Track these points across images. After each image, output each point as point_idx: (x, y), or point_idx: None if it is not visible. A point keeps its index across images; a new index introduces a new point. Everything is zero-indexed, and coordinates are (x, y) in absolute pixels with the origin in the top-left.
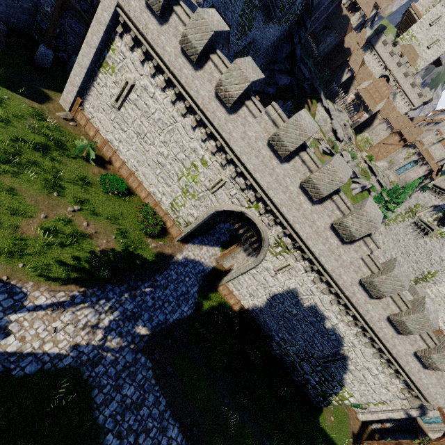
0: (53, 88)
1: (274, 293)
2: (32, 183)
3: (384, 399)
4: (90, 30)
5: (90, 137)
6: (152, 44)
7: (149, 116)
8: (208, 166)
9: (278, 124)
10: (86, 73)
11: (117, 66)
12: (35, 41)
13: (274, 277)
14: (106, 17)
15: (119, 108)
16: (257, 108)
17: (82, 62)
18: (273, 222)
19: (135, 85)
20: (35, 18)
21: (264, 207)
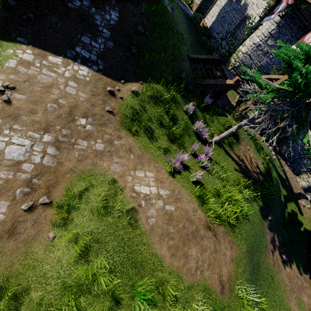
0: None
1: (222, 7)
2: None
3: (264, 31)
4: None
5: None
6: None
7: None
8: None
9: None
10: None
11: None
12: None
13: None
14: None
15: None
16: None
17: None
18: None
19: None
20: None
21: None
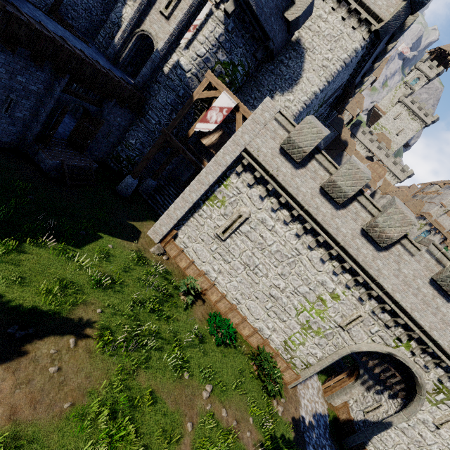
0: (138, 218)
1: None
2: (162, 368)
3: None
4: (204, 170)
5: (180, 268)
6: (284, 184)
7: (263, 248)
8: (339, 300)
9: (444, 263)
10: (190, 207)
11: (228, 200)
12: (110, 167)
13: (434, 432)
14: (228, 159)
15: (225, 239)
16: (414, 246)
17: (188, 197)
18: (433, 364)
19: (250, 217)
20: (114, 148)
21: (420, 347)
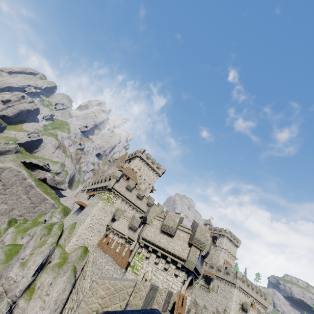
0: None
1: None
2: None
3: None
4: None
5: None
6: None
7: None
8: None
9: None
10: None
11: None
12: None
13: None
14: None
15: None
16: None
17: None
18: None
19: None
20: None
21: None
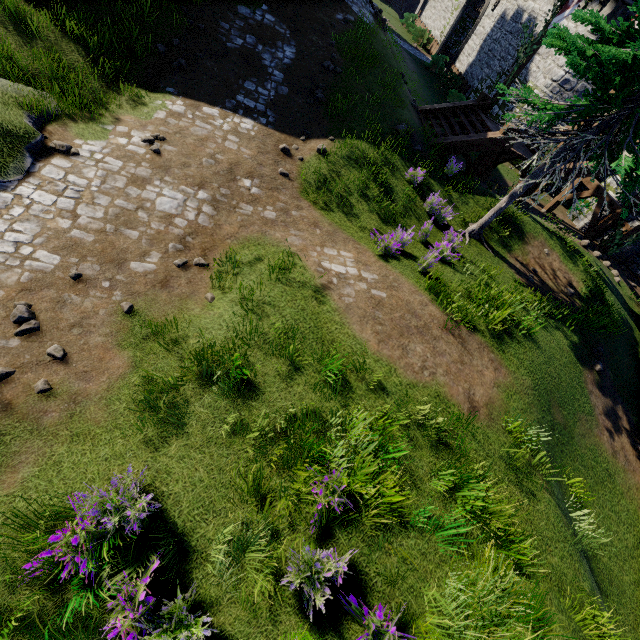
0: None
1: (486, 34)
2: None
3: None
4: None
5: None
6: None
7: None
8: None
9: None
10: None
11: None
12: None
13: (490, 17)
14: None
15: None
16: None
17: None
18: None
19: None
20: None
21: None
